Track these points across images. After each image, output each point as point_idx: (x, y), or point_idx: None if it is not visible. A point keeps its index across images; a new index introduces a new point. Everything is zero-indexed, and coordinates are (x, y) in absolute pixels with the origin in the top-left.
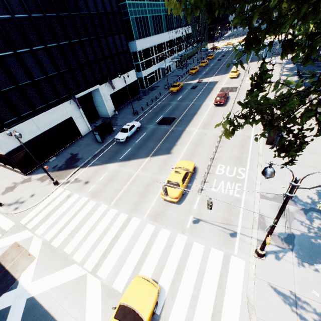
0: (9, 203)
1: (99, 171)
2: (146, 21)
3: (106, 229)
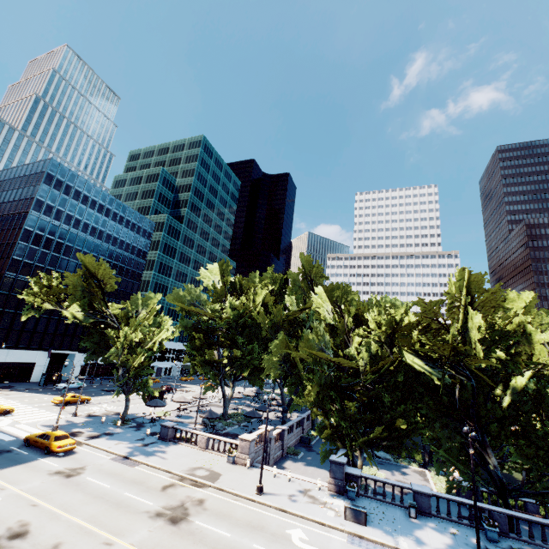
0: None
1: (23, 393)
2: None
3: (3, 404)
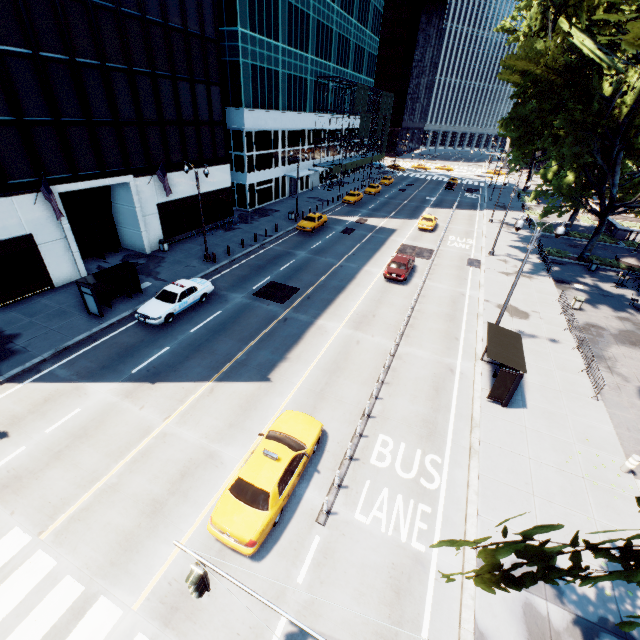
0: None
1: (55, 402)
2: (275, 80)
3: None
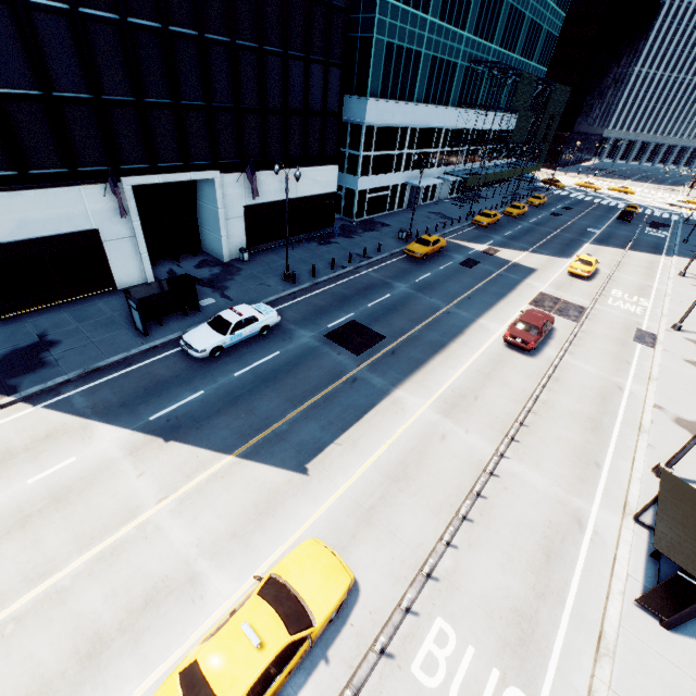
0: None
1: (54, 442)
2: (414, 64)
3: None
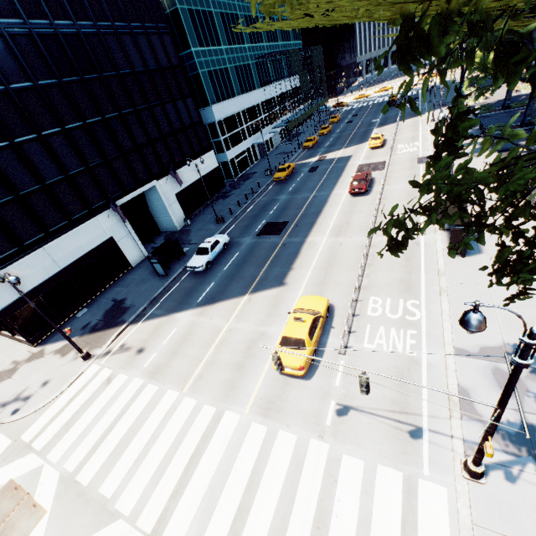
0: (4, 401)
1: (161, 328)
2: (226, 75)
3: (176, 440)
